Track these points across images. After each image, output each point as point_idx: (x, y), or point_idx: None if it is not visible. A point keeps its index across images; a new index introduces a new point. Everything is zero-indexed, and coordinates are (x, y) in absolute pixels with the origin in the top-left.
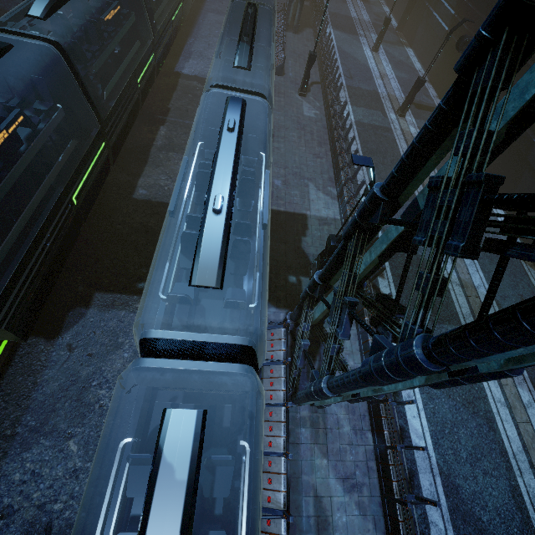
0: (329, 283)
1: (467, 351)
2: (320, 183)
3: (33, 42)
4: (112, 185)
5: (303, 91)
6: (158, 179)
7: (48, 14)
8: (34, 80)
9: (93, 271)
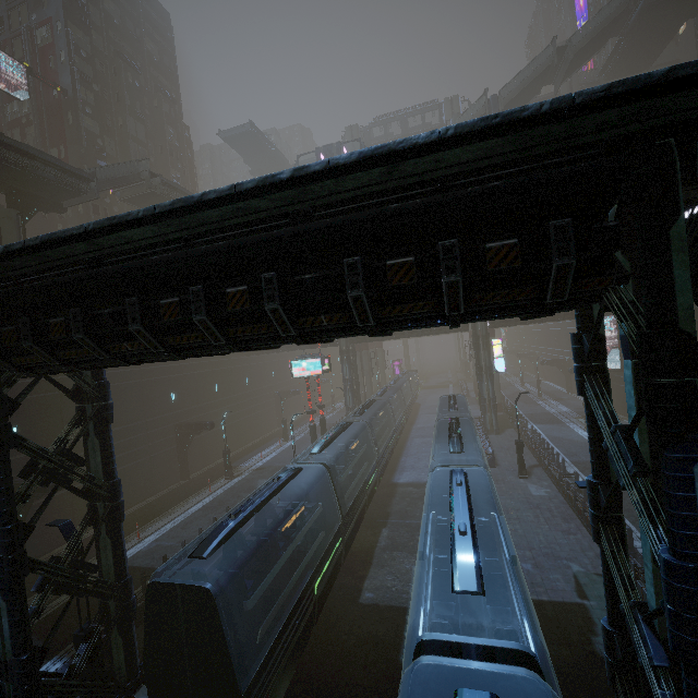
0: (628, 631)
1: (678, 522)
2: (586, 562)
3: (313, 465)
4: (338, 589)
5: (522, 474)
6: (384, 579)
7: (321, 450)
8: (309, 488)
9: (315, 697)
